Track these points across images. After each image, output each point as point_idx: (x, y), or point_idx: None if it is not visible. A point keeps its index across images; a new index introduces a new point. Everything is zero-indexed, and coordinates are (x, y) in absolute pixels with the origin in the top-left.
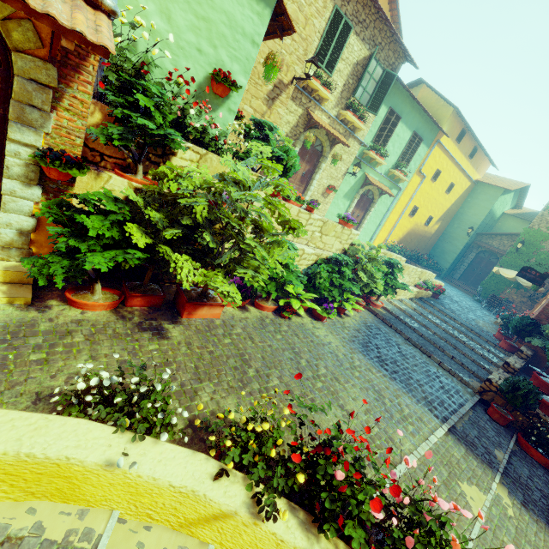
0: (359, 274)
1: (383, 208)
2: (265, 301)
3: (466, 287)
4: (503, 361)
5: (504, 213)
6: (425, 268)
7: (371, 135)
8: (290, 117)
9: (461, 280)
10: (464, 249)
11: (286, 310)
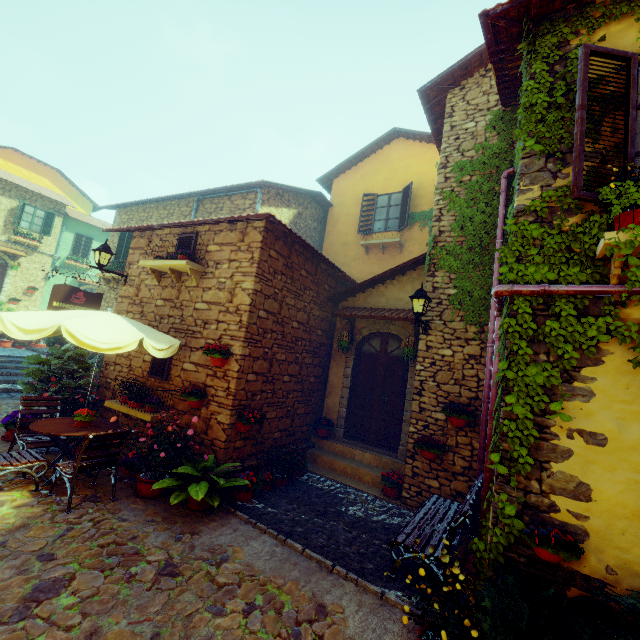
0: None
1: None
2: None
3: None
4: None
5: None
6: None
7: (66, 251)
8: None
9: None
10: None
11: None
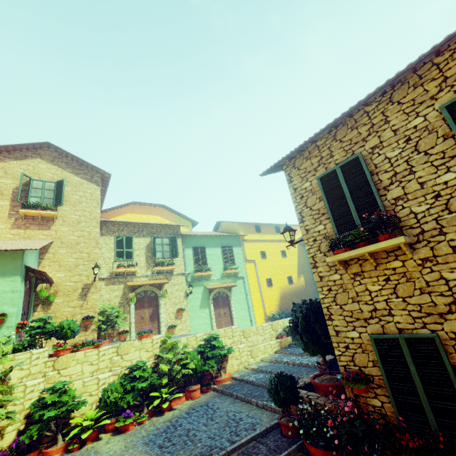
0: (160, 367)
1: (241, 295)
2: (55, 445)
3: None
4: None
5: None
6: None
7: (191, 266)
8: (116, 292)
9: None
10: None
11: (72, 442)
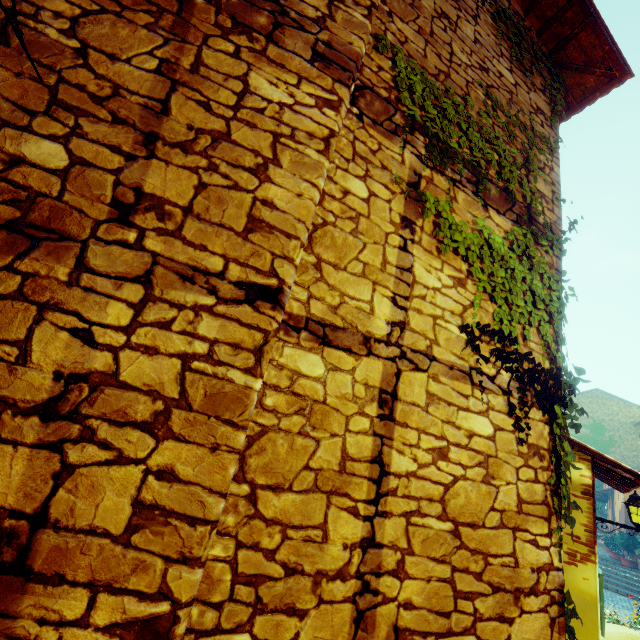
0: None
1: None
2: None
3: None
4: (639, 577)
5: None
6: None
7: None
8: None
9: None
10: None
11: None
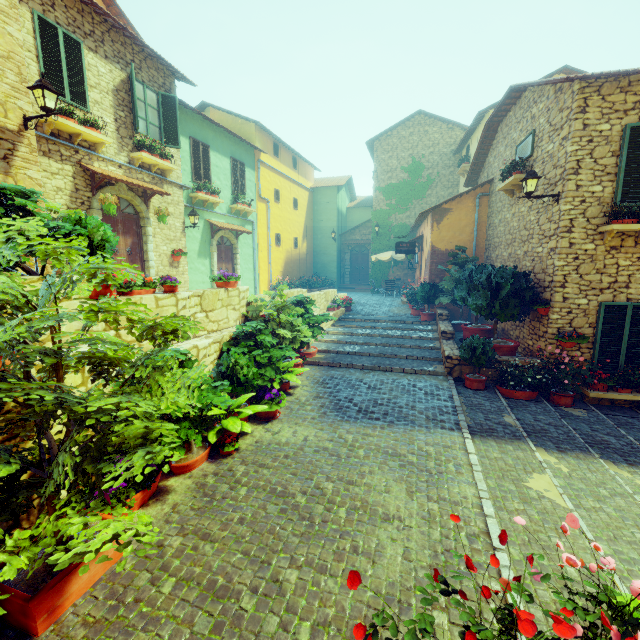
0: (279, 332)
1: (248, 249)
2: (187, 454)
3: (360, 287)
4: (435, 331)
5: (348, 208)
6: (320, 288)
7: (187, 175)
8: (57, 181)
9: (352, 283)
10: (338, 254)
11: (226, 442)
